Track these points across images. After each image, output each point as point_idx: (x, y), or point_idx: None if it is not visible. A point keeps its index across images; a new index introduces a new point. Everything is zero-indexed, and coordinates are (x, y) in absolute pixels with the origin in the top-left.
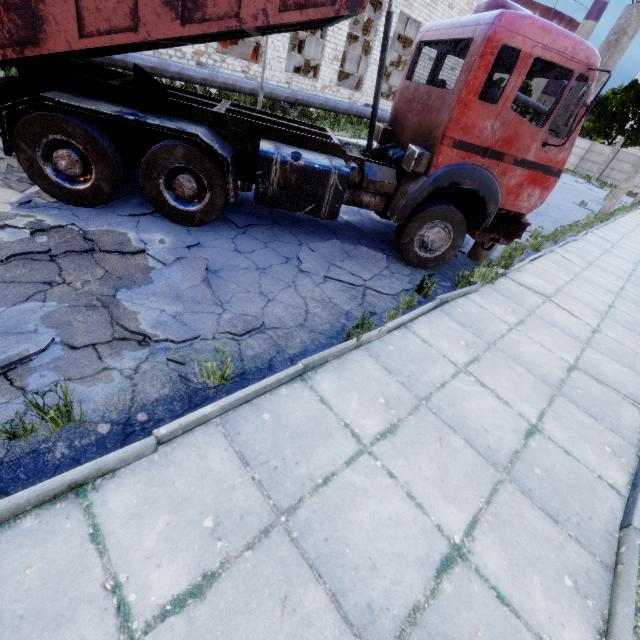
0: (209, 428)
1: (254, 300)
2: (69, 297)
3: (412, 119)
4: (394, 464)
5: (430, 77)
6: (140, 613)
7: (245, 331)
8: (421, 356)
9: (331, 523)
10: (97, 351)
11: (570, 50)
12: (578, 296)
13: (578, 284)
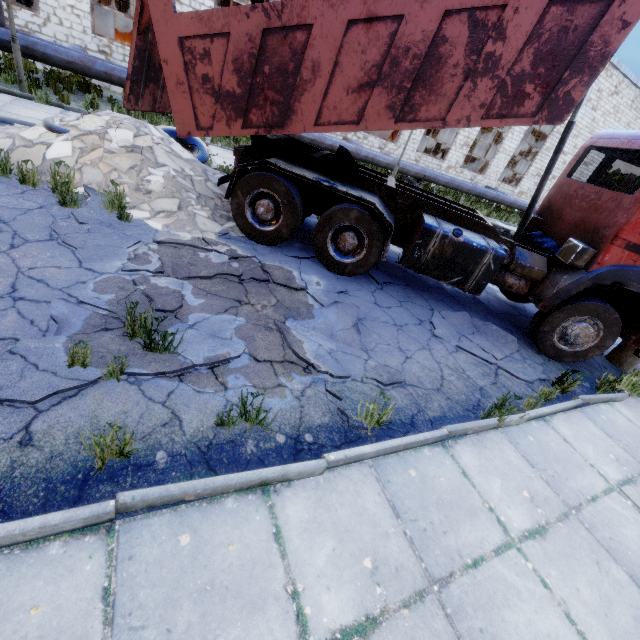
0: (363, 467)
1: (394, 354)
2: (253, 316)
3: (572, 214)
4: (547, 572)
5: (592, 177)
6: (315, 629)
7: (390, 382)
8: (565, 457)
9: (484, 614)
10: (273, 368)
11: None
12: None
13: None
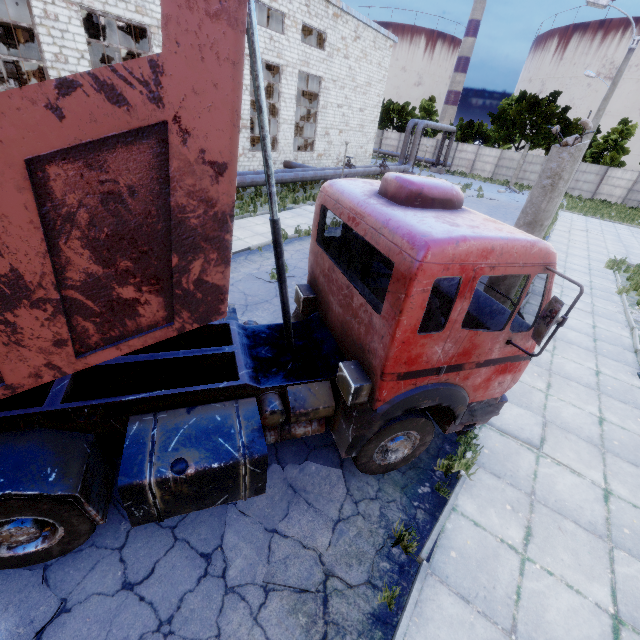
0: None
1: None
2: None
3: (335, 306)
4: None
5: (345, 225)
6: None
7: None
8: None
9: None
10: None
11: (521, 257)
12: (565, 419)
13: (557, 391)
